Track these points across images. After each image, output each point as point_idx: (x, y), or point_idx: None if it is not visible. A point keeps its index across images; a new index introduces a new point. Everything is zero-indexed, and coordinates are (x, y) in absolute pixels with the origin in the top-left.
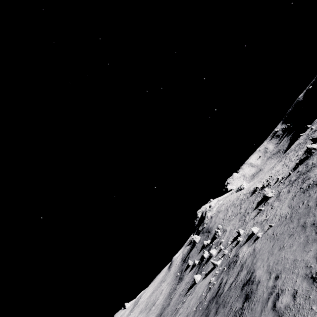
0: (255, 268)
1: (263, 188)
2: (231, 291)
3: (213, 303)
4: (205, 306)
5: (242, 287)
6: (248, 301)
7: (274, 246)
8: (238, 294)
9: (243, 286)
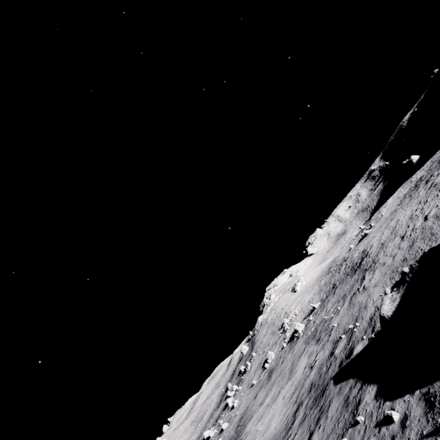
0: None
1: (284, 331)
2: None
3: None
4: None
5: None
6: None
7: None
8: None
9: None
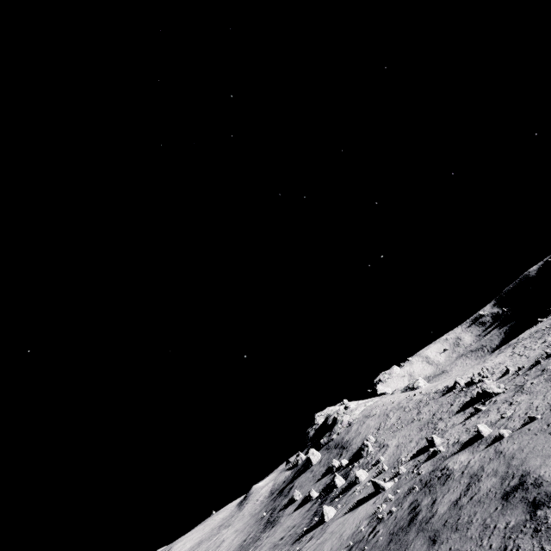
0: (530, 469)
1: (471, 385)
2: (466, 508)
3: (411, 534)
4: (384, 542)
5: (505, 496)
6: (549, 507)
7: None
8: (498, 507)
9: (505, 494)
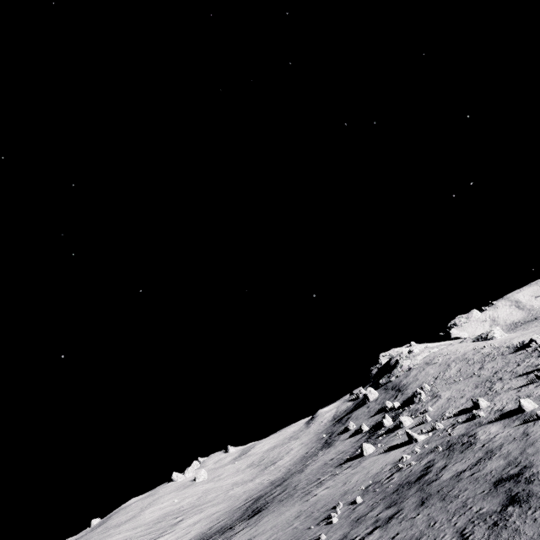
0: (536, 462)
1: None
2: (462, 482)
3: (412, 490)
4: (391, 490)
5: (497, 482)
6: (520, 506)
7: None
8: (485, 491)
9: (499, 481)
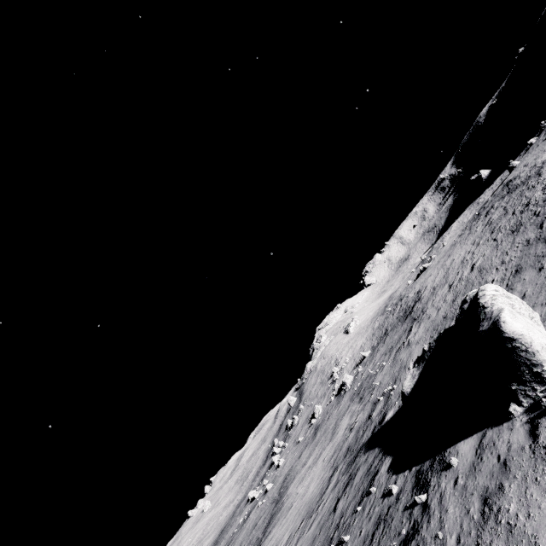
0: None
1: (333, 382)
2: None
3: None
4: None
5: None
6: None
7: (240, 540)
8: None
9: None
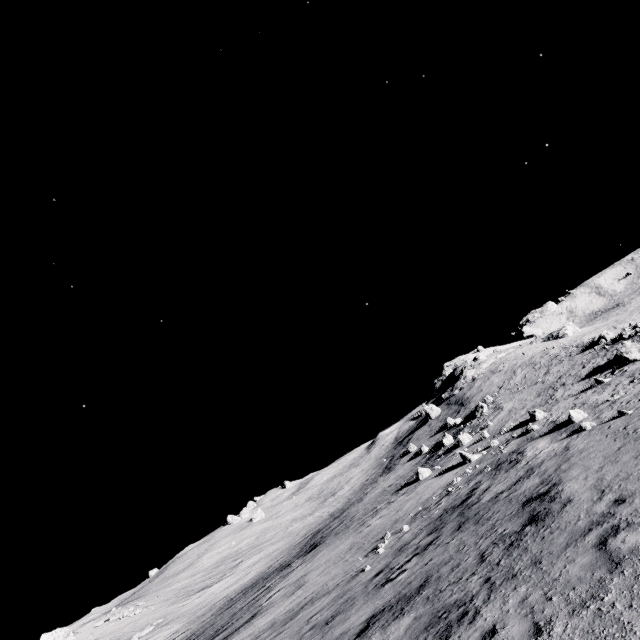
0: (564, 479)
1: (617, 342)
2: (497, 504)
3: (454, 515)
4: (436, 516)
5: (526, 502)
6: (536, 526)
7: (624, 449)
8: (513, 512)
9: (528, 501)
